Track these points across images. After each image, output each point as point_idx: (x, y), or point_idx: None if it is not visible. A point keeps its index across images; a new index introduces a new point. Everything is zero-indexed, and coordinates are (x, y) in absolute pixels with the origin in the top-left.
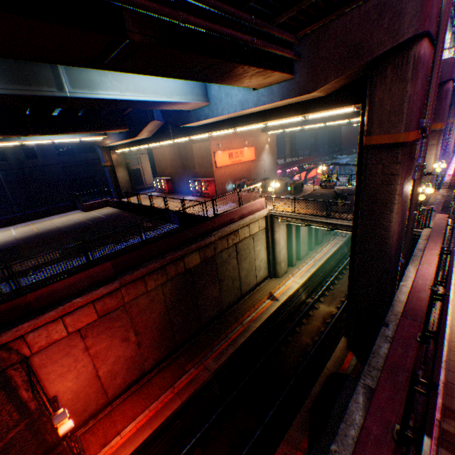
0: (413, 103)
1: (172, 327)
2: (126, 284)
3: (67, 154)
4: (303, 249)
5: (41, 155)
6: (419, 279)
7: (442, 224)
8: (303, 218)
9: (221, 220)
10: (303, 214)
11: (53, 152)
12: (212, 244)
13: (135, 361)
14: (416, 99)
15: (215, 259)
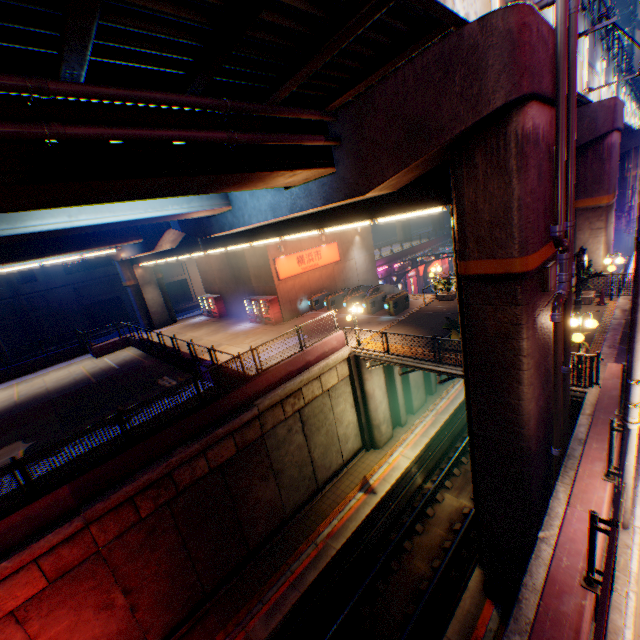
0: (527, 208)
1: (194, 565)
2: (99, 517)
3: (80, 270)
4: (418, 396)
5: (42, 275)
6: (565, 550)
7: (616, 389)
8: (402, 362)
9: (270, 378)
10: (400, 356)
11: (59, 270)
12: (257, 419)
13: (128, 637)
14: (532, 201)
15: (263, 440)
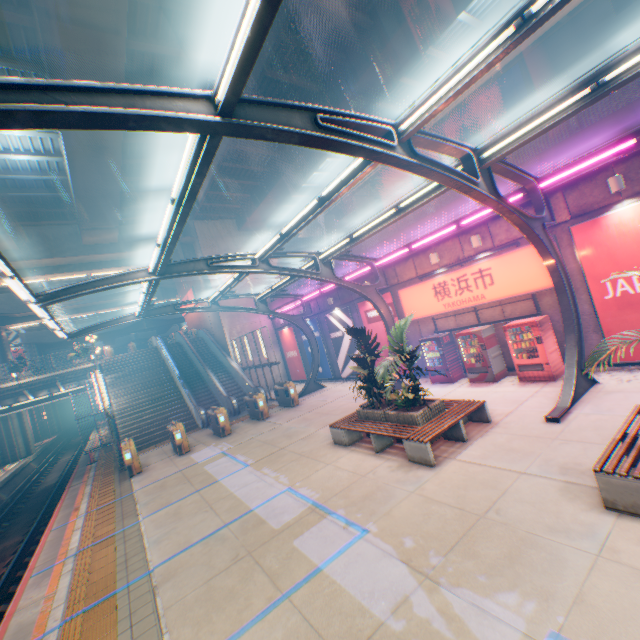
0: None
1: None
2: None
3: None
4: None
5: None
6: None
7: None
8: None
9: None
10: None
11: None
12: None
13: None
14: None
15: None
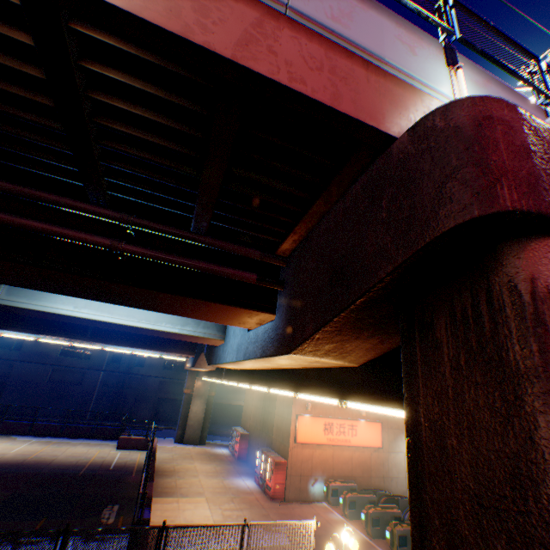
0: None
1: None
2: None
3: (173, 368)
4: None
5: (148, 363)
6: None
7: None
8: None
9: None
10: None
11: (161, 363)
12: None
13: None
14: None
15: None
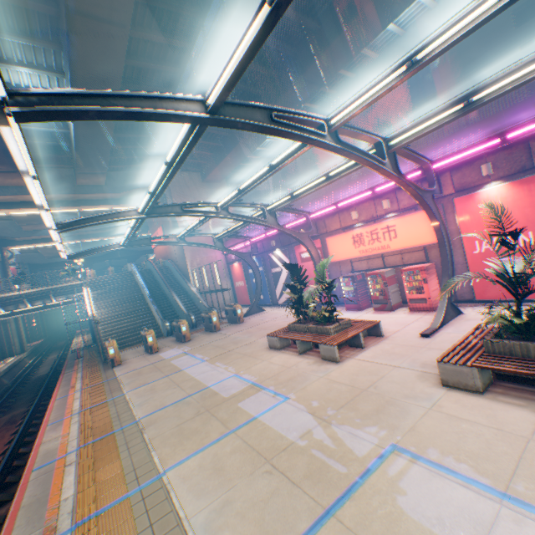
0: None
1: None
2: None
3: None
4: None
5: None
6: None
7: None
8: None
9: None
10: None
11: None
12: None
13: None
14: None
15: None
